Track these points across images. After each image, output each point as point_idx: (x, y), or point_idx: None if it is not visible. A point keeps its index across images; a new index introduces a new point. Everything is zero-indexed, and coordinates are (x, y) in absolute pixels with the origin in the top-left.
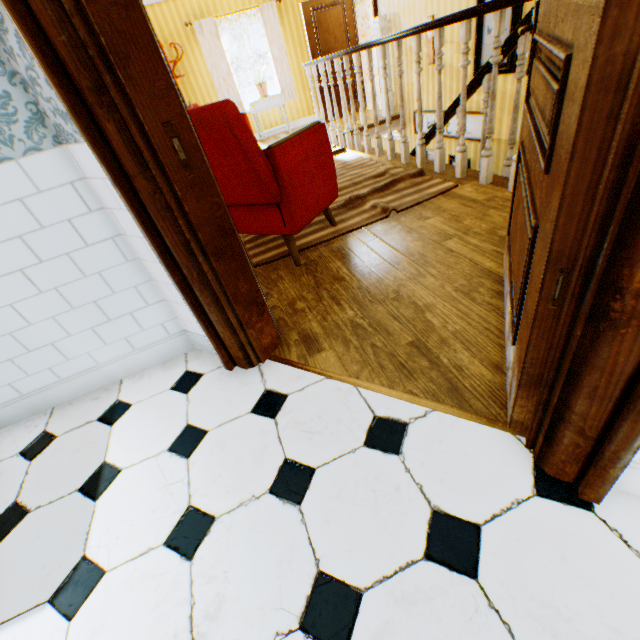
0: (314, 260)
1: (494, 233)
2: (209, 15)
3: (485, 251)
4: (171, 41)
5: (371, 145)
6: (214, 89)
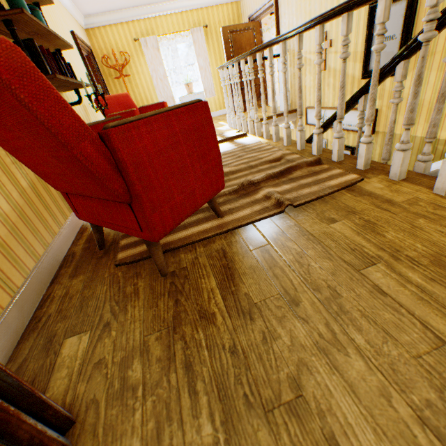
0: (185, 267)
1: (444, 265)
2: (153, 34)
3: (445, 305)
4: (123, 51)
5: (270, 132)
6: (153, 86)
